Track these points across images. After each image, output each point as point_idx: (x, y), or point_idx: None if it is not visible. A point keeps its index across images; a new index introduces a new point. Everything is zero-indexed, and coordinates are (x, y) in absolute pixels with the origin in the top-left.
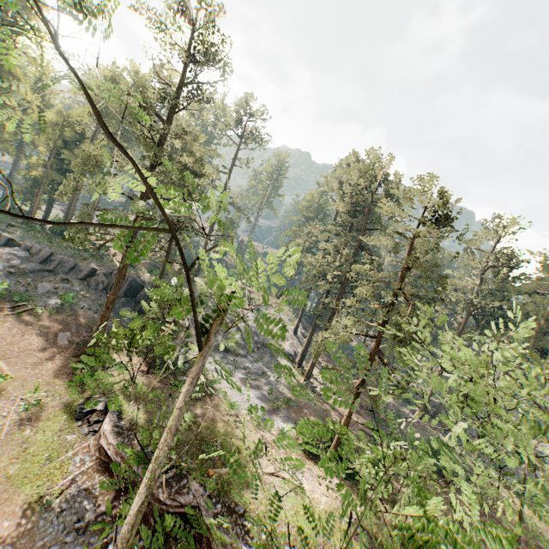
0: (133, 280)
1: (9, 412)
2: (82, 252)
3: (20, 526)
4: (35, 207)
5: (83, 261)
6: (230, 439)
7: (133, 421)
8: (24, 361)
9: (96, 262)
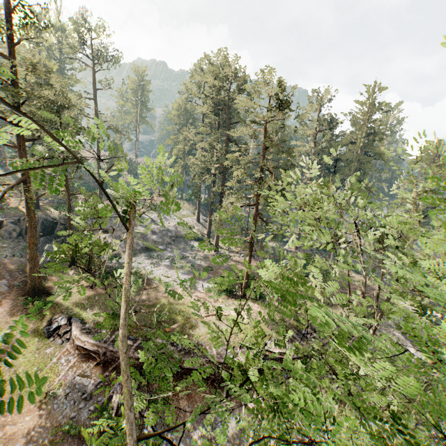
0: (44, 219)
1: None
2: None
3: (39, 415)
4: None
5: None
6: (173, 306)
7: (95, 321)
8: None
9: None
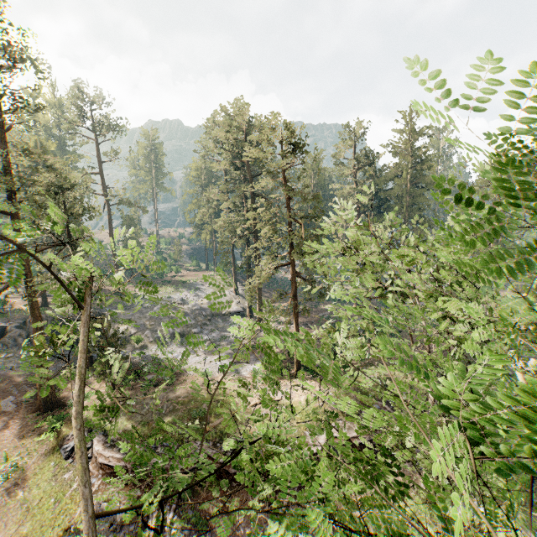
0: (53, 318)
1: None
2: None
3: None
4: None
5: None
6: (214, 399)
7: (120, 431)
8: None
9: (1, 320)
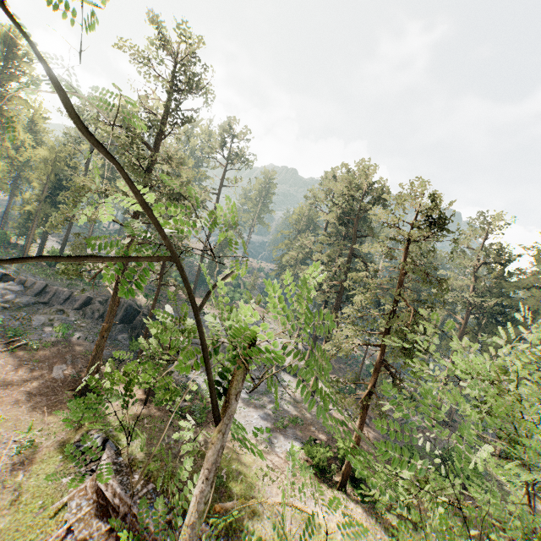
0: (129, 305)
1: (1, 456)
2: (77, 281)
3: None
4: (30, 240)
5: (78, 290)
6: (236, 467)
7: (132, 456)
8: (17, 399)
9: (91, 290)
